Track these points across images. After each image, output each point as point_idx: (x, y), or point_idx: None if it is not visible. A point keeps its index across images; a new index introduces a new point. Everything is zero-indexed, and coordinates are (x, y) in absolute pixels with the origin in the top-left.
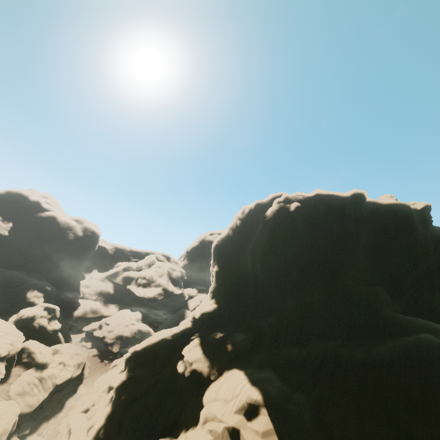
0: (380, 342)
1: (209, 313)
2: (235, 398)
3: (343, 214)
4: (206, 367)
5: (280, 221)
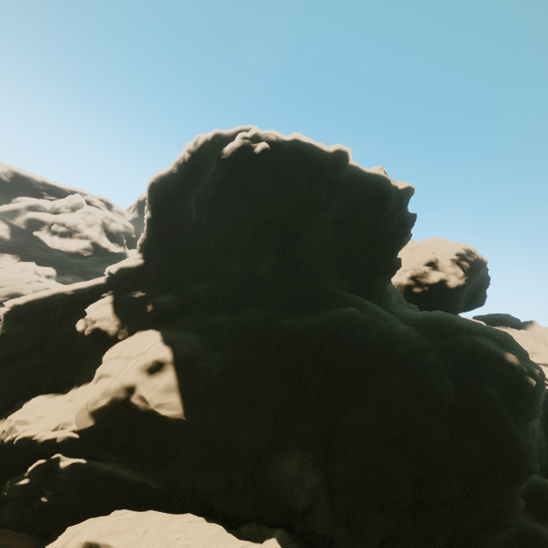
0: (314, 313)
1: (130, 269)
2: (140, 356)
3: (318, 173)
4: (114, 326)
5: (238, 164)
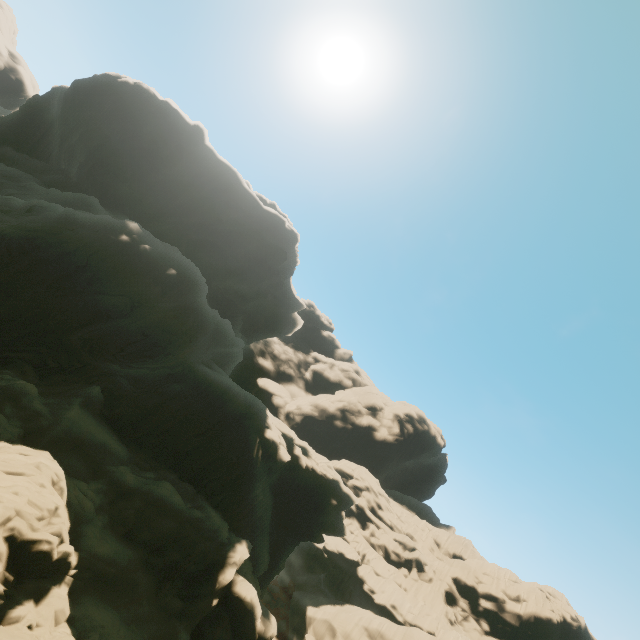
0: None
1: None
2: None
3: (169, 129)
4: None
5: (100, 80)
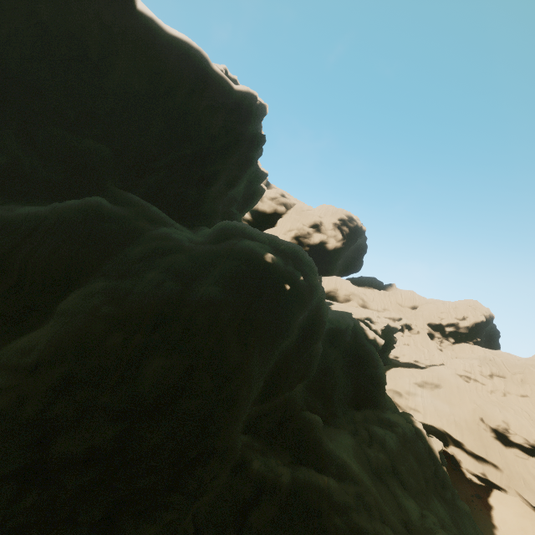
0: None
1: None
2: None
3: None
4: None
5: None
